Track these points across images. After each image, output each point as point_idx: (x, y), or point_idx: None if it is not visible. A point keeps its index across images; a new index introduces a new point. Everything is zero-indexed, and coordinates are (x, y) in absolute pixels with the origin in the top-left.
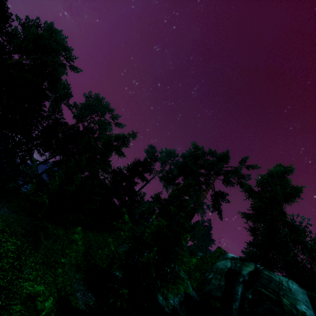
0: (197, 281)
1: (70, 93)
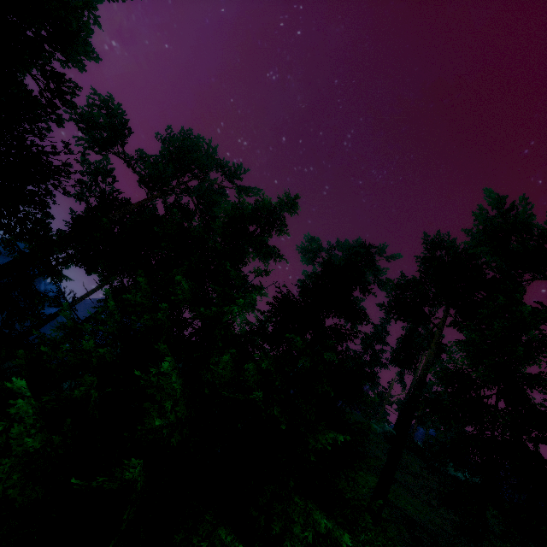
0: None
1: (125, 125)
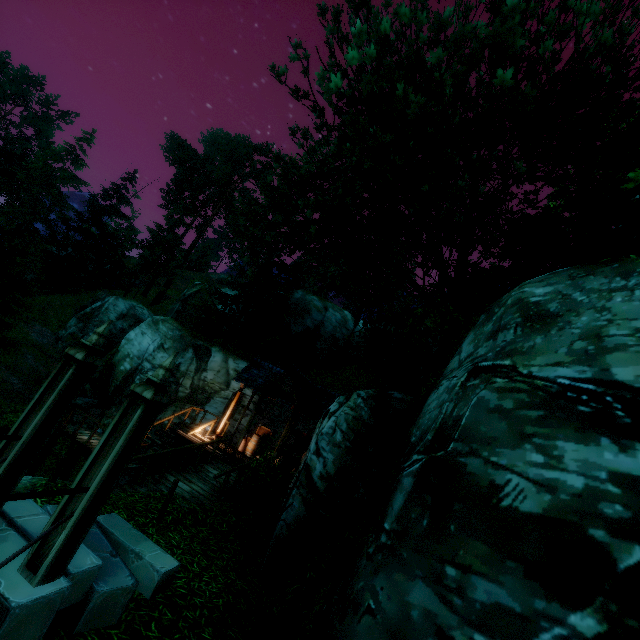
0: (166, 312)
1: None
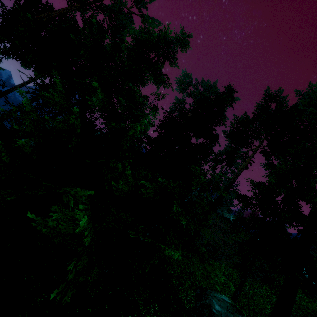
0: None
1: None
